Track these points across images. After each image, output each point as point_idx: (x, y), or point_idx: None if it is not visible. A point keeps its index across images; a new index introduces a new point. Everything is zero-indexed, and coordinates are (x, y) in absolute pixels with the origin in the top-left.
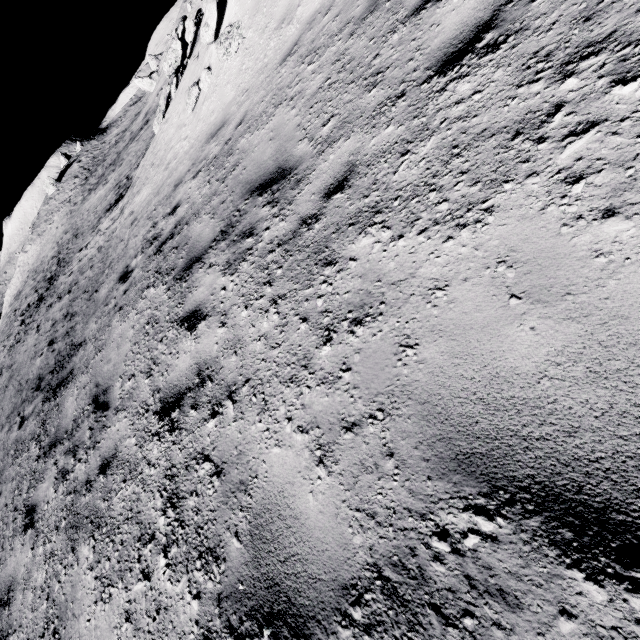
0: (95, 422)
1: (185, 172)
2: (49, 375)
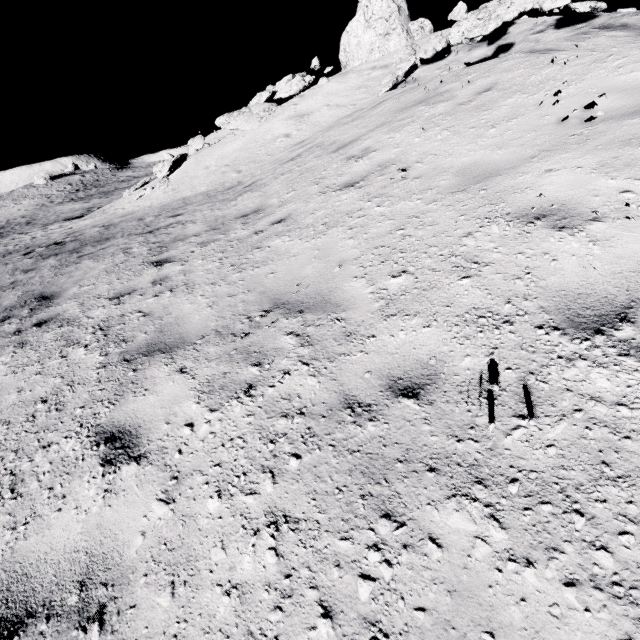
0: None
1: (103, 223)
2: None
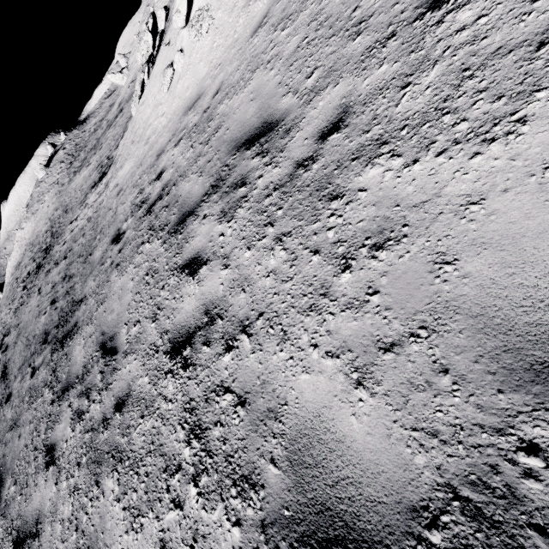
0: (105, 366)
1: (166, 143)
2: (54, 329)
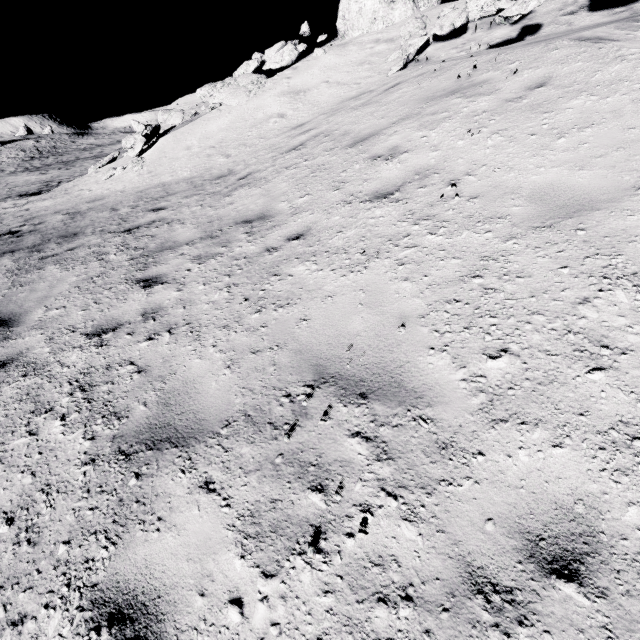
0: None
1: (66, 209)
2: None
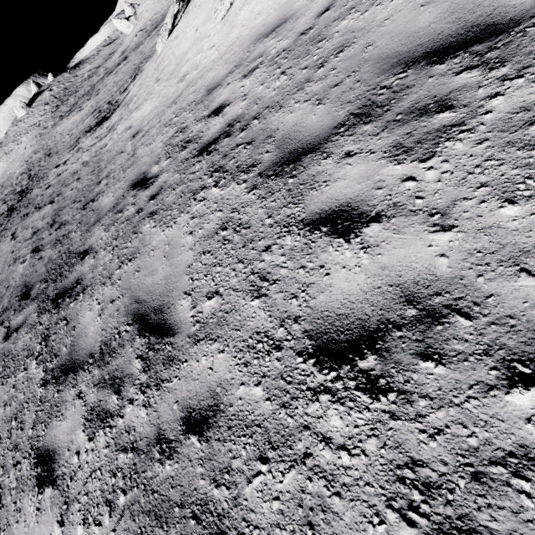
0: (149, 350)
1: (224, 75)
2: (41, 283)
